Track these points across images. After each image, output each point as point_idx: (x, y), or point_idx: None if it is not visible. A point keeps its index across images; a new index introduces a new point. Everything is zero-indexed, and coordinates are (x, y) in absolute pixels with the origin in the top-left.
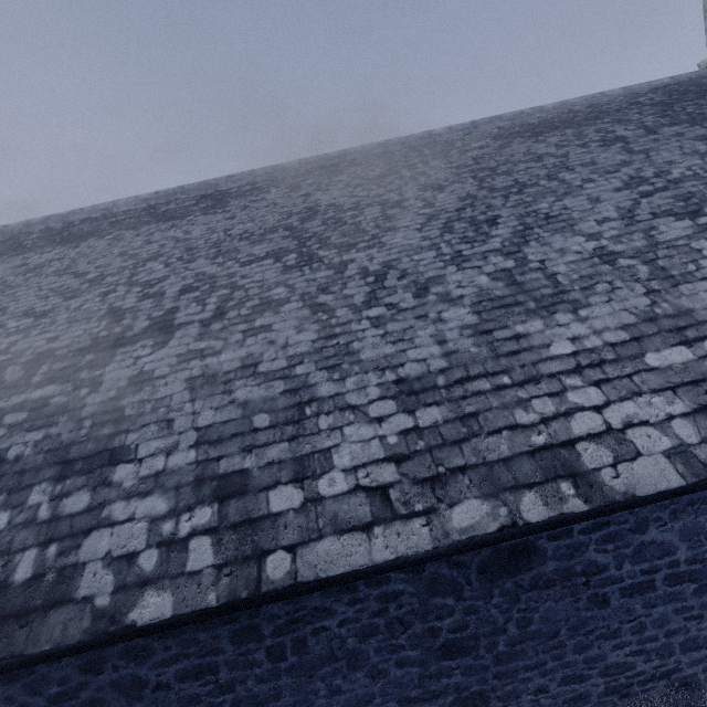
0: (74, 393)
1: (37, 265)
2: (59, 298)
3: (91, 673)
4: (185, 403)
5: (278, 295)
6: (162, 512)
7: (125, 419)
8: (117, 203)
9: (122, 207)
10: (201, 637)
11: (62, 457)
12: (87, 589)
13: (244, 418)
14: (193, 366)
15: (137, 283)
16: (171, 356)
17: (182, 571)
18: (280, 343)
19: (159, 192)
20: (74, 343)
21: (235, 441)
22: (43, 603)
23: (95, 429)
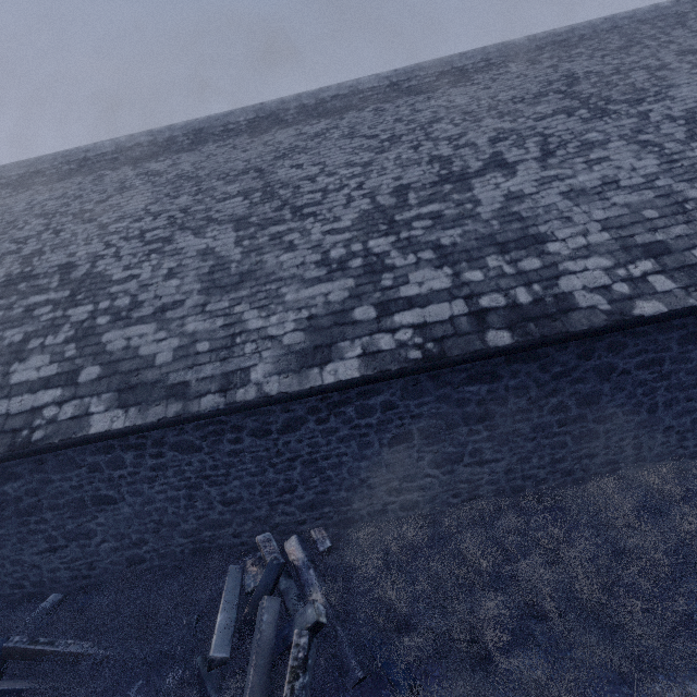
0: (460, 208)
1: (316, 133)
2: (369, 153)
3: (582, 359)
4: (571, 207)
5: (595, 138)
6: (609, 265)
7: (526, 218)
8: (361, 81)
9: (366, 84)
10: (659, 339)
11: (492, 242)
12: (586, 303)
13: (633, 213)
14: (557, 185)
15: (438, 139)
16: (529, 181)
17: (655, 291)
18: (626, 167)
19: (398, 70)
20: (422, 179)
21: (637, 226)
22: (558, 311)
23: (505, 225)
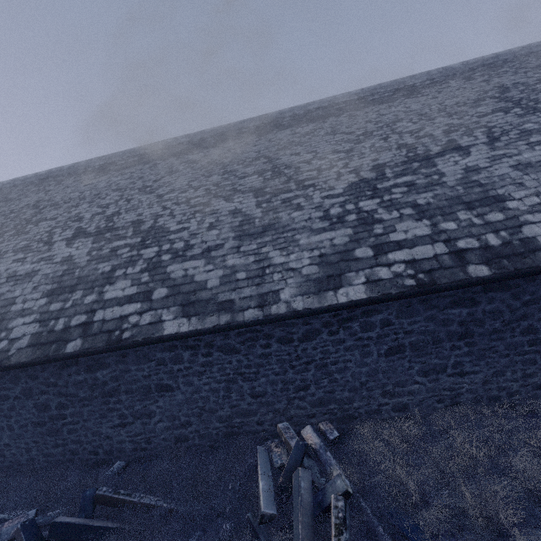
0: (429, 178)
1: (306, 132)
2: (349, 144)
3: None
4: (521, 176)
5: (532, 127)
6: None
7: (484, 184)
8: (336, 97)
9: (340, 99)
10: None
11: (460, 201)
12: None
13: None
14: (507, 161)
15: (402, 132)
16: (482, 158)
17: None
18: None
19: (364, 89)
20: (394, 160)
21: None
22: (525, 251)
23: (468, 189)
